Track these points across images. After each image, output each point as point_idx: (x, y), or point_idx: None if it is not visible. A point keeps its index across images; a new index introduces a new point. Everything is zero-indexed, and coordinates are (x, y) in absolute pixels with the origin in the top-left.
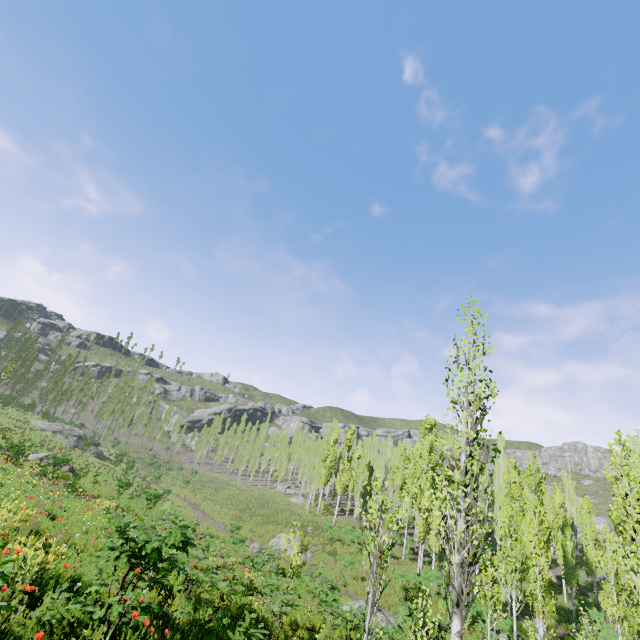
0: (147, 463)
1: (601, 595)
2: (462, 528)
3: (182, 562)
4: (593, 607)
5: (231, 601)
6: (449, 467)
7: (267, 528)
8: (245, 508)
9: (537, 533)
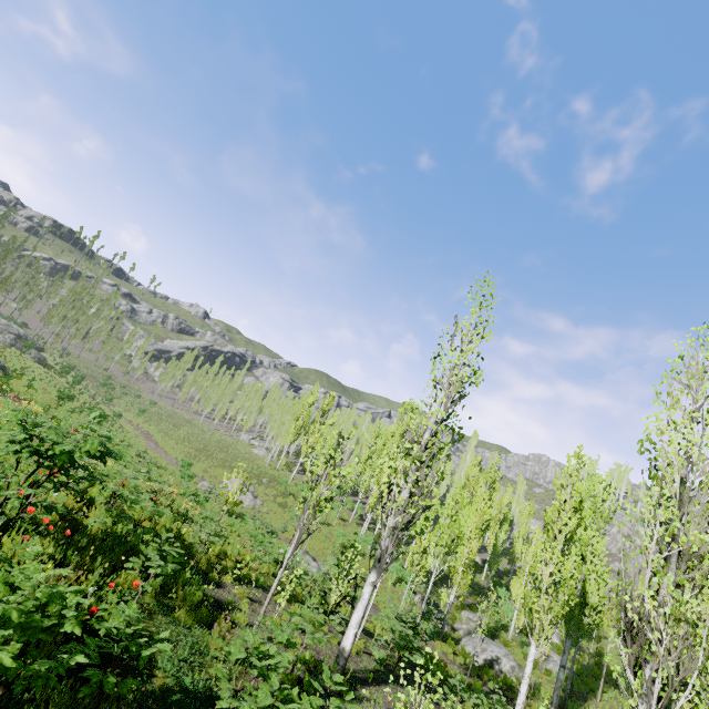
0: (100, 382)
1: (513, 579)
2: (404, 497)
3: (100, 473)
4: (503, 587)
5: (158, 523)
6: (410, 441)
7: (221, 471)
8: (202, 449)
9: (477, 521)
